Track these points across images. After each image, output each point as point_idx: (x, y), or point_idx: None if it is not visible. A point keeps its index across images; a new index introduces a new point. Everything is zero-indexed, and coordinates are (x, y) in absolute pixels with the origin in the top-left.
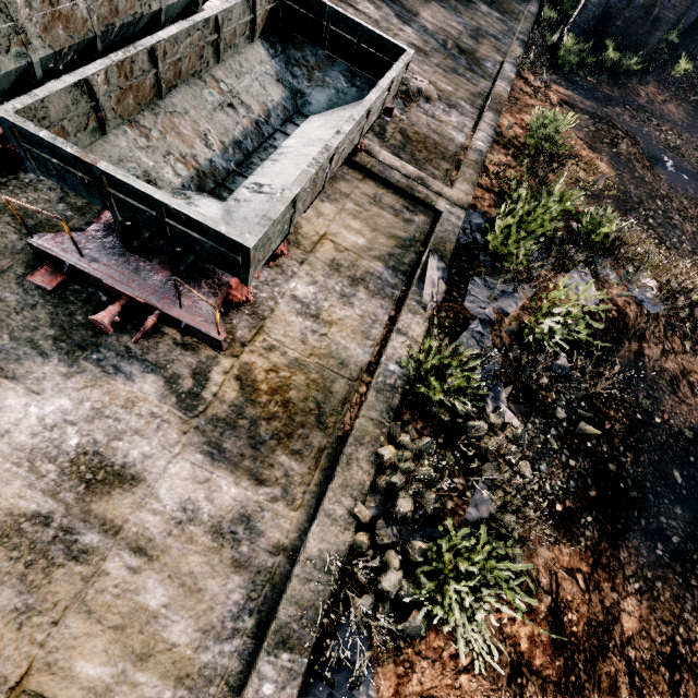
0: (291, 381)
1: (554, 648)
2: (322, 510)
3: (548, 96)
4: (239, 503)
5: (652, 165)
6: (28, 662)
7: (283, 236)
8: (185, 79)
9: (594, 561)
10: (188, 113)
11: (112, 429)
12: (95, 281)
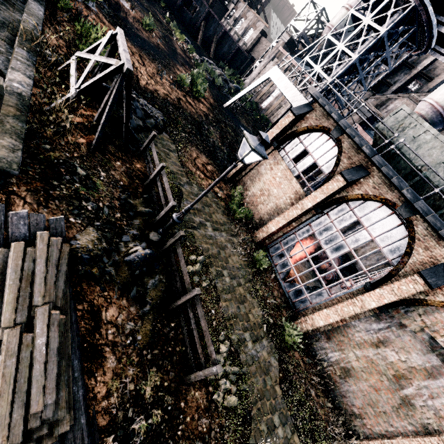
0: None
1: None
2: None
3: None
4: None
5: None
6: None
7: None
8: None
9: None
10: None
11: None
12: None
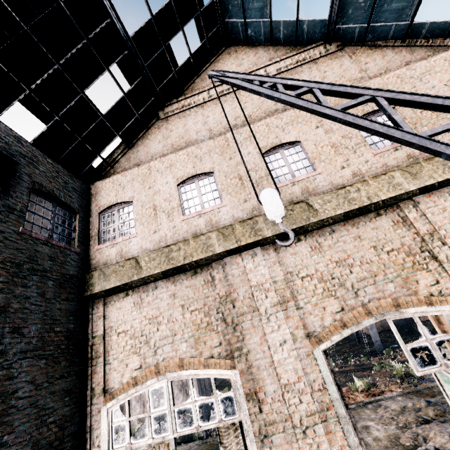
0: None
1: None
2: None
3: None
4: None
5: None
6: None
7: None
8: None
9: None
10: None
11: None
12: None
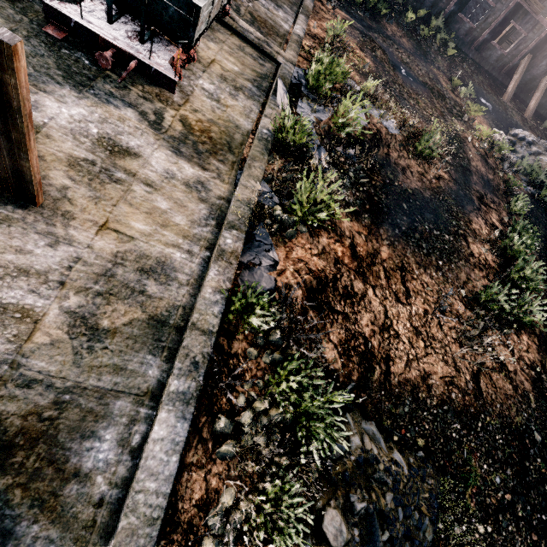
0: (211, 129)
1: (353, 258)
2: (240, 184)
3: (335, 15)
4: (196, 176)
5: (394, 69)
6: (106, 218)
7: (205, 25)
8: None
9: (369, 231)
10: None
11: (115, 130)
12: (91, 38)
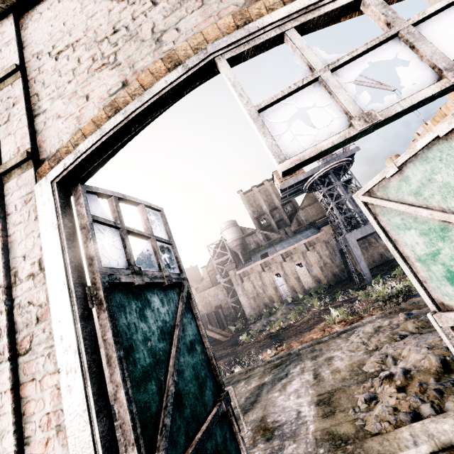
0: None
1: None
2: None
3: (281, 348)
4: None
5: None
6: None
7: None
8: None
9: None
10: None
11: None
12: None
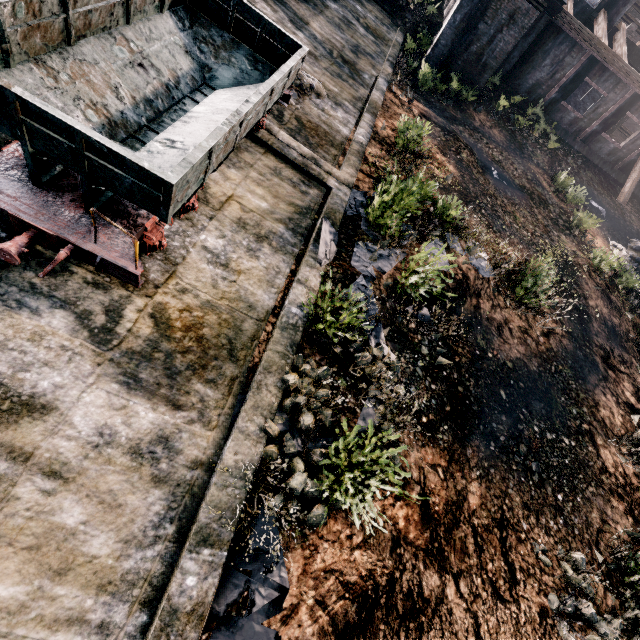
0: (204, 320)
1: (423, 524)
2: (236, 428)
3: (411, 109)
4: (157, 426)
5: (484, 172)
6: None
7: (198, 184)
8: (95, 31)
9: (450, 457)
10: (98, 64)
11: (18, 361)
12: None
